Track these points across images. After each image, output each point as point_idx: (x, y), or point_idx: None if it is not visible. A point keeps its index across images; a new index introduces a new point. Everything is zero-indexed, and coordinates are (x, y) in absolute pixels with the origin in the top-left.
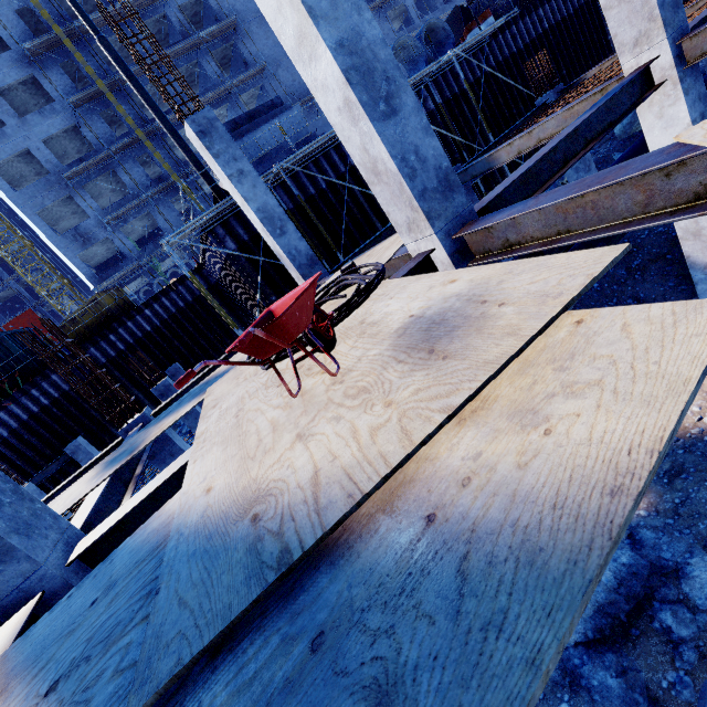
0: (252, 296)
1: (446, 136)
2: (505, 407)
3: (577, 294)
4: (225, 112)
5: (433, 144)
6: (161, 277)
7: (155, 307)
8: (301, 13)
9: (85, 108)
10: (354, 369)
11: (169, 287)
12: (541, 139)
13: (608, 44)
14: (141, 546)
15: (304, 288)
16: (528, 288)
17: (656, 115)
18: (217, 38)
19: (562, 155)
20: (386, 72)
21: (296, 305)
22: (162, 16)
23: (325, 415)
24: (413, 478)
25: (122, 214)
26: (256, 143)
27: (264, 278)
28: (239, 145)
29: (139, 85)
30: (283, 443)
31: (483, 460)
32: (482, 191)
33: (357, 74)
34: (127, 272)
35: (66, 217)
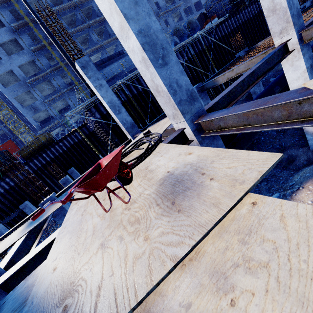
0: (107, 138)
1: (196, 69)
2: (208, 263)
3: (253, 185)
4: (100, 55)
5: (185, 78)
6: (69, 127)
7: (64, 142)
8: (121, 17)
9: (38, 52)
10: (136, 201)
11: (71, 133)
12: (238, 73)
13: (267, 30)
14: (19, 296)
15: (115, 153)
16: (226, 171)
17: (290, 64)
18: (97, 23)
19: (247, 83)
20: (162, 45)
21: (107, 167)
22: (73, 13)
23: (116, 233)
24: (150, 310)
25: (52, 99)
26: (111, 70)
27: (112, 131)
28: (103, 71)
29: (58, 44)
30: (94, 247)
31: (191, 312)
32: (211, 93)
33: (148, 46)
34: (54, 124)
35: (28, 99)
